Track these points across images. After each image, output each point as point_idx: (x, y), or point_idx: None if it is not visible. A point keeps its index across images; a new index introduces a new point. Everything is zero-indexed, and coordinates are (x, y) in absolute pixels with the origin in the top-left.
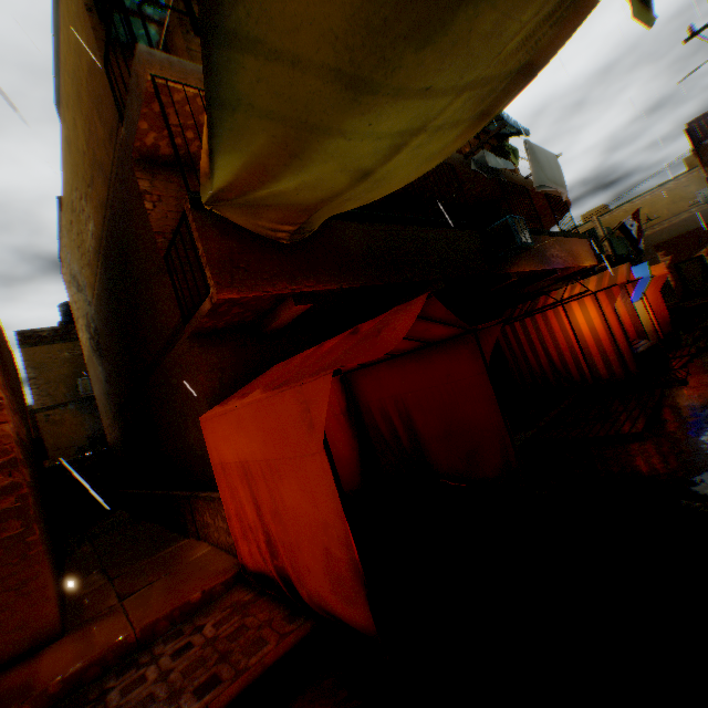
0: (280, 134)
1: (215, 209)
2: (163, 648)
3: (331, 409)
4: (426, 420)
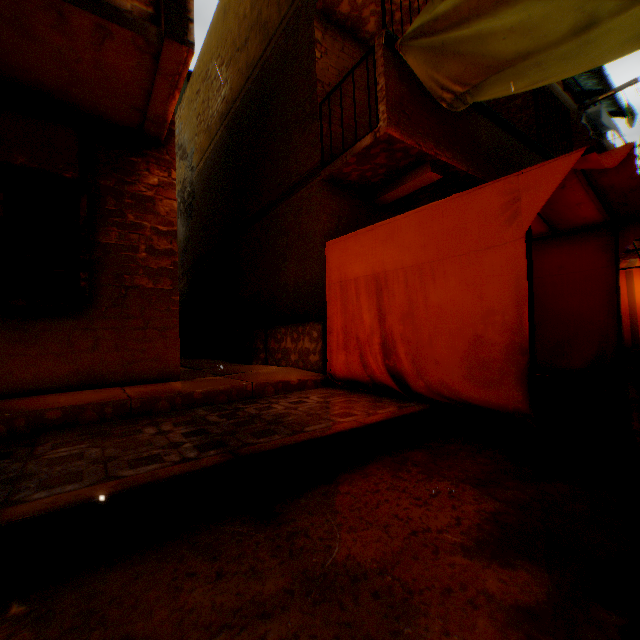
0: None
1: (401, 53)
2: (277, 400)
3: None
4: None
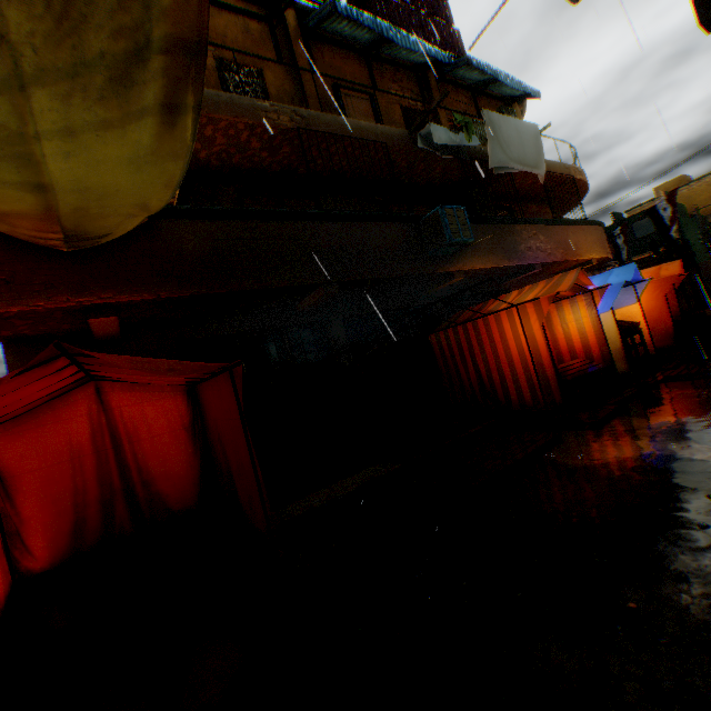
0: None
1: None
2: None
3: (168, 424)
4: (229, 453)
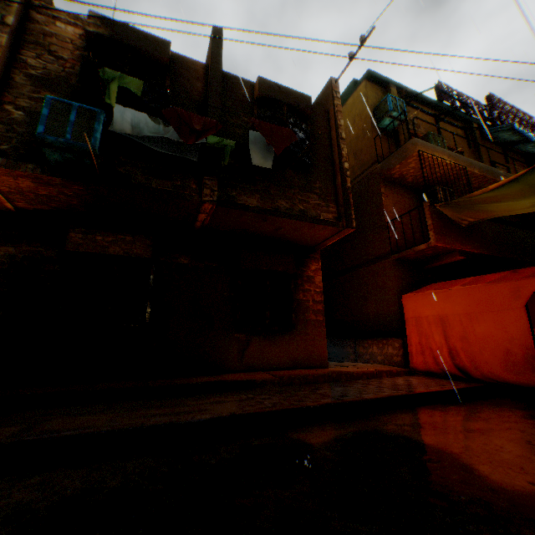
0: (524, 190)
1: (437, 207)
2: (393, 379)
3: None
4: None
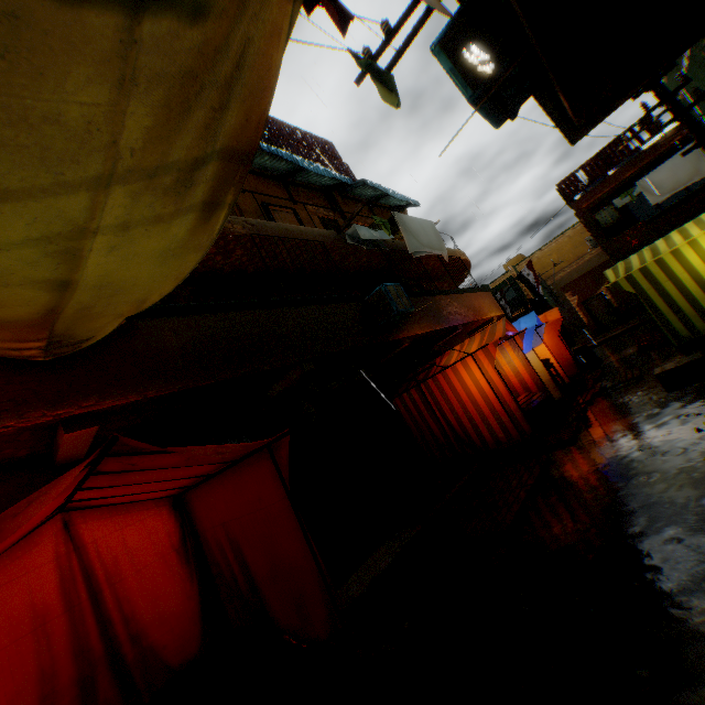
0: None
1: None
2: None
3: (155, 549)
4: (254, 556)
